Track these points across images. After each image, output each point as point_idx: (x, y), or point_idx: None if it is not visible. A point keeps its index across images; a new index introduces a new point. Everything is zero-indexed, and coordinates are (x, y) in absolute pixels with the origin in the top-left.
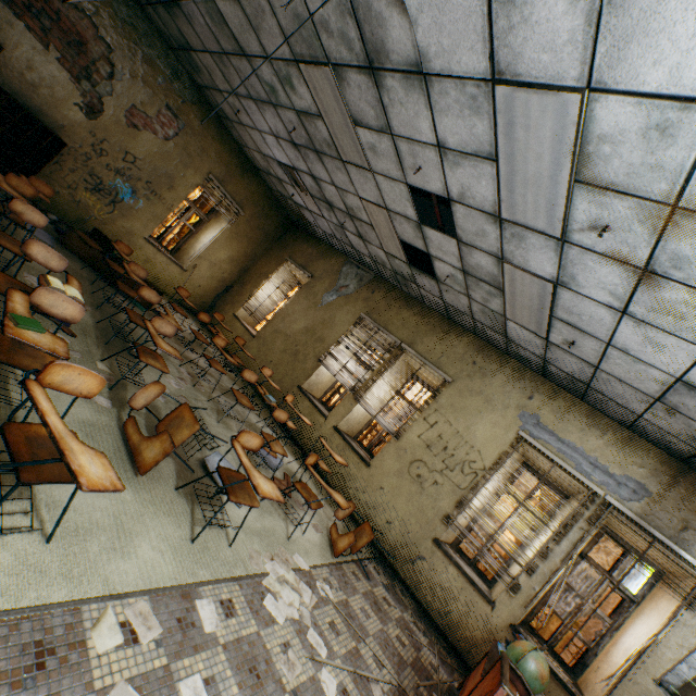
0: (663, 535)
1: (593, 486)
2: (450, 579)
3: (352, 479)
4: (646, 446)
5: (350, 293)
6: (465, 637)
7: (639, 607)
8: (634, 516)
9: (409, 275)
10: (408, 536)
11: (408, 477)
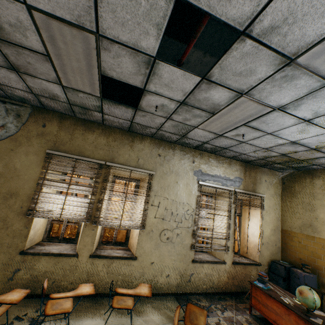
0: (250, 191)
1: (231, 189)
2: (207, 270)
3: (131, 275)
4: (235, 162)
5: (14, 133)
6: (223, 284)
7: (243, 216)
8: (244, 191)
9: (95, 106)
10: (181, 272)
11: (163, 244)
